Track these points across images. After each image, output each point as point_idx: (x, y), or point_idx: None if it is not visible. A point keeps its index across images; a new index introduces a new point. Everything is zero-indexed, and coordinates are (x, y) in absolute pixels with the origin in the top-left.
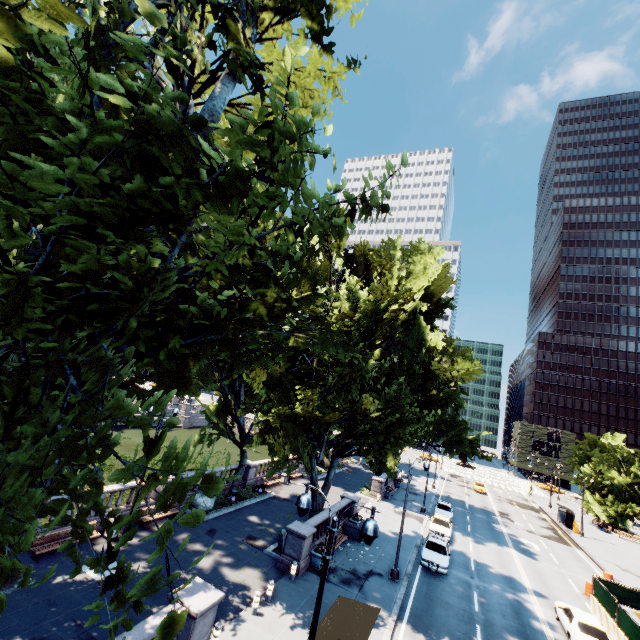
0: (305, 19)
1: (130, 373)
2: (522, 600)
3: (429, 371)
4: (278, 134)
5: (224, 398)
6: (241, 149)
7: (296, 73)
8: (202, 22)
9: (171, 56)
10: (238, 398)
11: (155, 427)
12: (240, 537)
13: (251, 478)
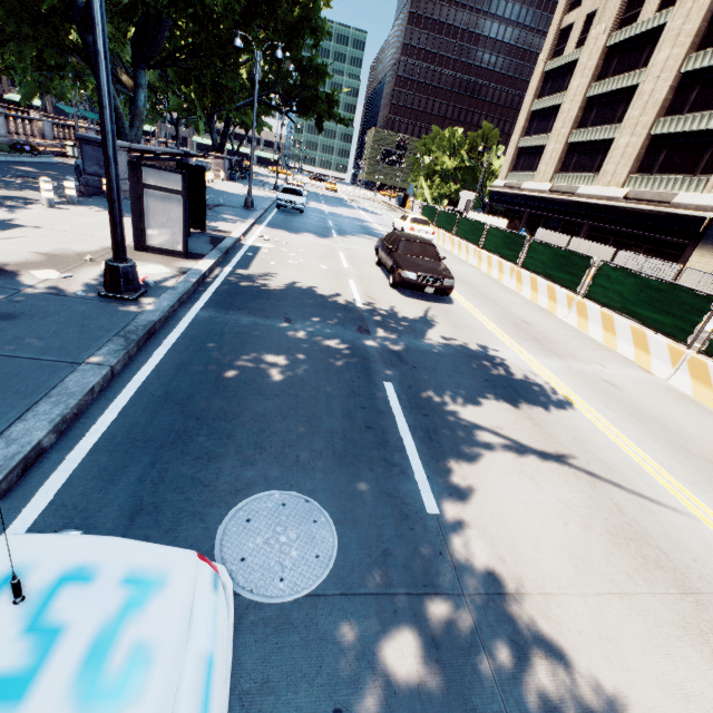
0: None
1: None
2: (368, 225)
3: None
4: None
5: None
6: None
7: None
8: None
9: None
10: None
11: None
12: (3, 175)
13: (1, 135)
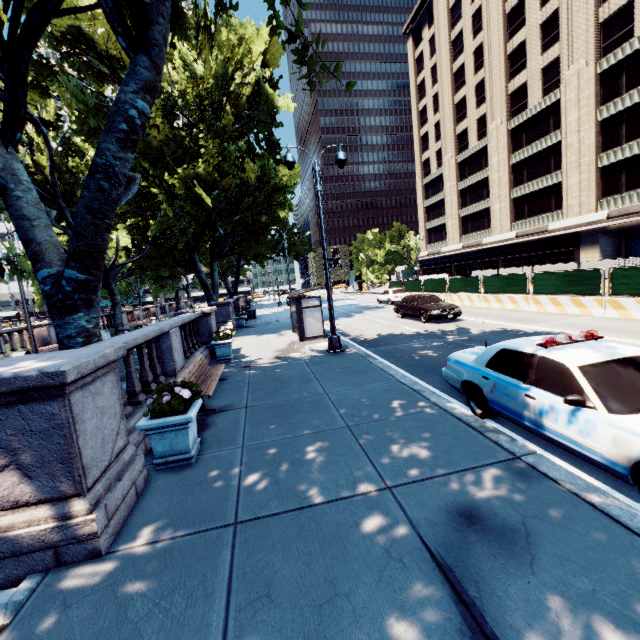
0: None
1: None
2: (361, 305)
3: None
4: None
5: None
6: None
7: None
8: None
9: None
10: None
11: None
12: None
13: (126, 324)
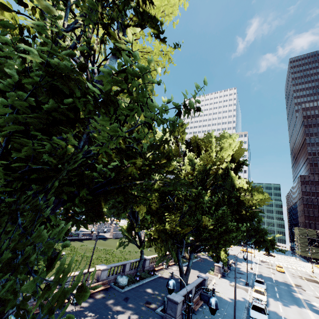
0: (150, 28)
1: (49, 211)
2: None
3: (239, 201)
4: (132, 72)
5: (130, 222)
6: (113, 82)
7: (149, 54)
8: (97, 32)
9: (83, 49)
10: (137, 221)
11: (99, 238)
12: (142, 302)
13: (147, 266)
